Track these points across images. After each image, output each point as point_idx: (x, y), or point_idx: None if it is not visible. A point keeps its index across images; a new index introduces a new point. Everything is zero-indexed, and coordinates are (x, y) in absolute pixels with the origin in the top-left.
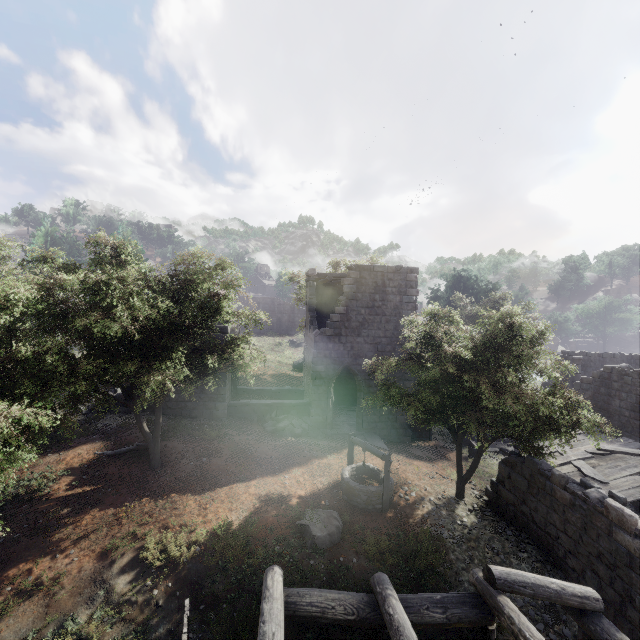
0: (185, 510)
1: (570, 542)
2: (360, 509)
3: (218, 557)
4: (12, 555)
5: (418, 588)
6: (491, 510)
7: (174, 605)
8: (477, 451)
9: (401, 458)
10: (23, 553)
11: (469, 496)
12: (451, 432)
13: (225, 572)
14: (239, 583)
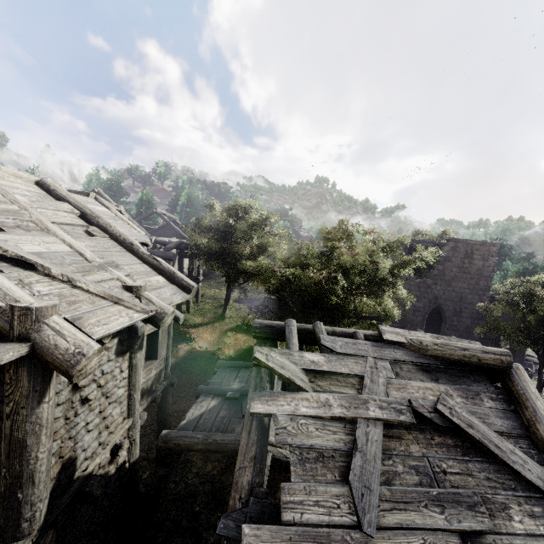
0: None
1: None
2: None
3: None
4: None
5: None
6: None
7: None
8: None
9: None
10: None
11: (542, 396)
12: (537, 353)
13: None
14: None
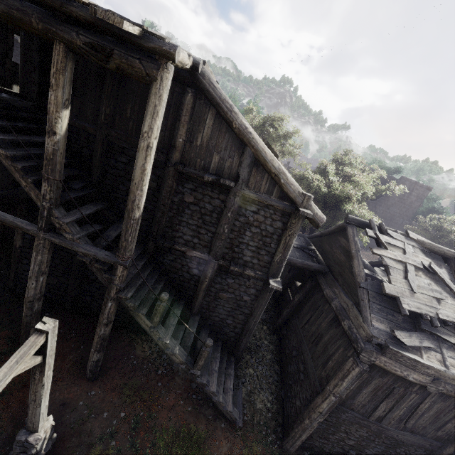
0: None
1: None
2: None
3: None
4: None
5: None
6: None
7: None
8: None
9: None
10: None
11: None
12: None
13: None
14: None
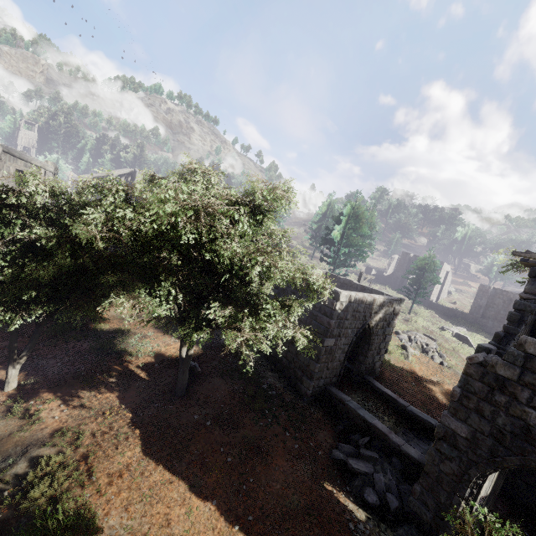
0: (113, 456)
1: None
2: None
3: None
4: (65, 383)
5: None
6: None
7: None
8: None
9: None
10: (65, 387)
11: None
12: None
13: None
14: None
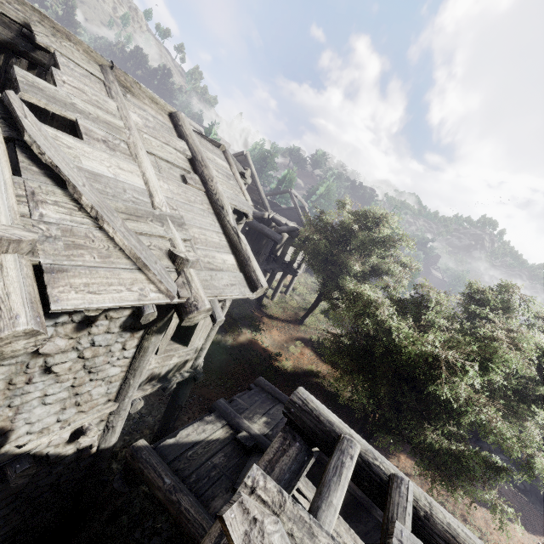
0: (475, 514)
1: None
2: None
3: None
4: None
5: None
6: None
7: None
8: None
9: None
10: None
11: None
12: None
13: None
14: None
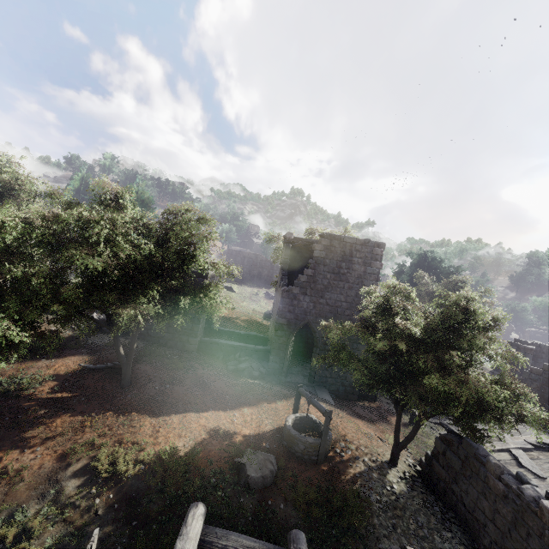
0: (140, 429)
1: (497, 533)
2: (296, 457)
3: (158, 479)
4: None
5: (337, 546)
6: (422, 481)
7: (110, 516)
8: (416, 423)
9: (344, 415)
10: None
11: (403, 463)
12: (393, 400)
13: (161, 494)
14: (172, 507)
